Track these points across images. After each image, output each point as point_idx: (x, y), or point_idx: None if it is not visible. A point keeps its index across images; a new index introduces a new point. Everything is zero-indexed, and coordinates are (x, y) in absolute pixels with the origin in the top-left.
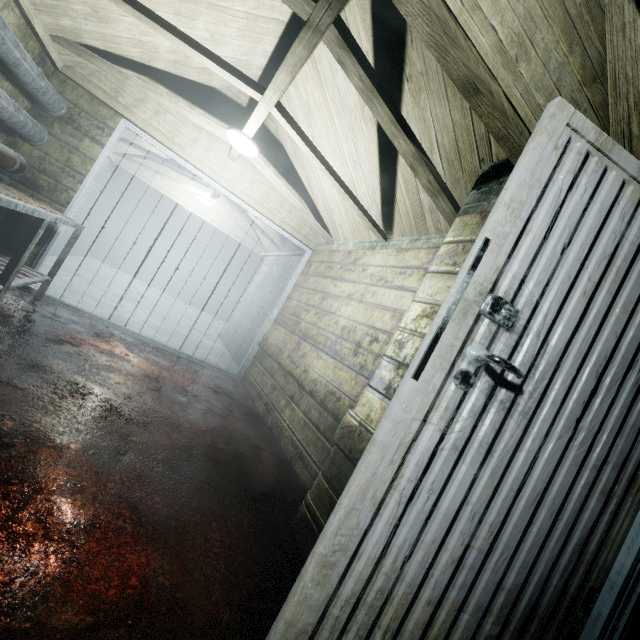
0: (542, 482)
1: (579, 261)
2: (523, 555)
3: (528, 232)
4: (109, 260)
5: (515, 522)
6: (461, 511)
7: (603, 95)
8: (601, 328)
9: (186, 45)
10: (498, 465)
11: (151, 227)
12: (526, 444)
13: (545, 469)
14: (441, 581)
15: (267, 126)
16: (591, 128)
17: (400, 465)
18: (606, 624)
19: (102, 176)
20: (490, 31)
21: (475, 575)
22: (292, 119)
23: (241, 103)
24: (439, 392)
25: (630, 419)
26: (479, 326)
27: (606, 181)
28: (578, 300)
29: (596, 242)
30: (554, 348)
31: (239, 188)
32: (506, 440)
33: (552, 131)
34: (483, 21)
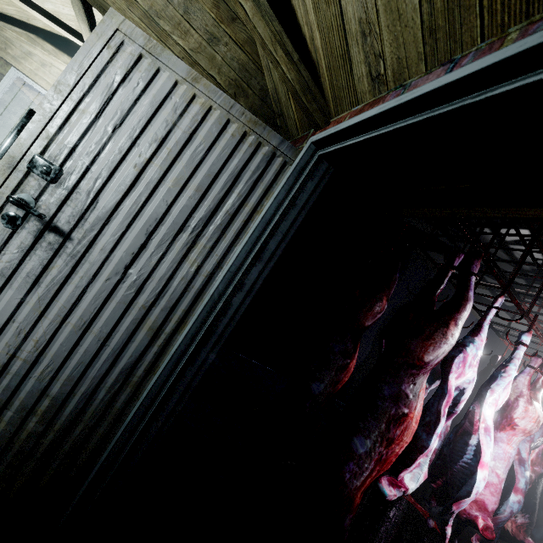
0: (90, 313)
1: (131, 140)
2: (69, 370)
3: (80, 111)
4: None
5: (62, 342)
6: (7, 327)
7: (248, 34)
8: (152, 196)
9: None
10: (46, 294)
11: None
12: (74, 280)
13: (93, 303)
14: None
15: None
16: (140, 35)
17: None
18: (128, 429)
19: None
20: None
21: (20, 381)
22: None
23: None
24: None
25: (180, 272)
26: (29, 180)
27: (159, 79)
28: (129, 171)
29: (148, 127)
30: (104, 206)
31: None
32: (54, 275)
33: (101, 33)
34: None
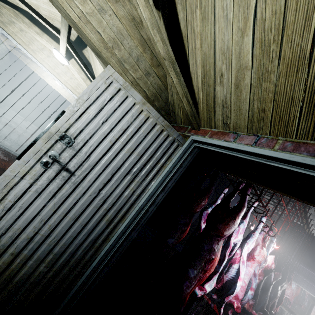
0: (79, 212)
1: (110, 128)
2: (65, 240)
3: (87, 112)
4: (4, 101)
5: (63, 226)
6: (36, 218)
7: (164, 73)
8: (116, 156)
9: (19, 1)
10: (58, 202)
11: (33, 90)
12: (73, 195)
13: (81, 207)
14: (20, 246)
15: (84, 53)
16: (121, 80)
17: (6, 194)
18: (93, 270)
19: (1, 55)
20: (97, 33)
21: (39, 245)
22: (76, 51)
23: (71, 39)
24: (32, 167)
25: (125, 193)
26: (57, 144)
27: (127, 101)
28: (107, 143)
29: (119, 123)
30: (93, 160)
31: (63, 79)
32: (63, 192)
33: (103, 76)
34: (93, 28)
